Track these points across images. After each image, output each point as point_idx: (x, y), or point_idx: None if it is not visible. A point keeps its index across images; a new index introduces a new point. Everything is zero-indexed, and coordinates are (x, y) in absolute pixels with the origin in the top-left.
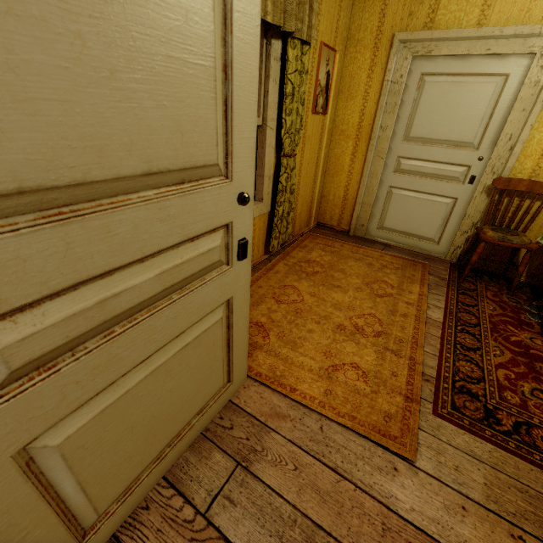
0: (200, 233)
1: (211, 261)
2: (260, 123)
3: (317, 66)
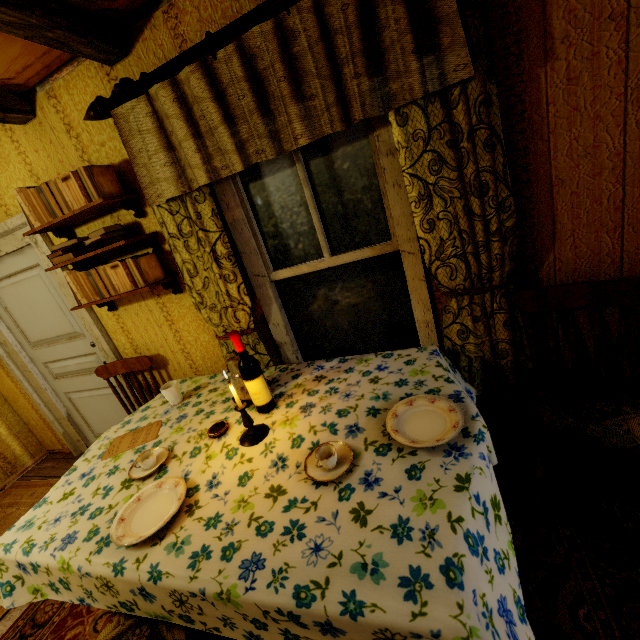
0: None
1: None
2: None
3: None
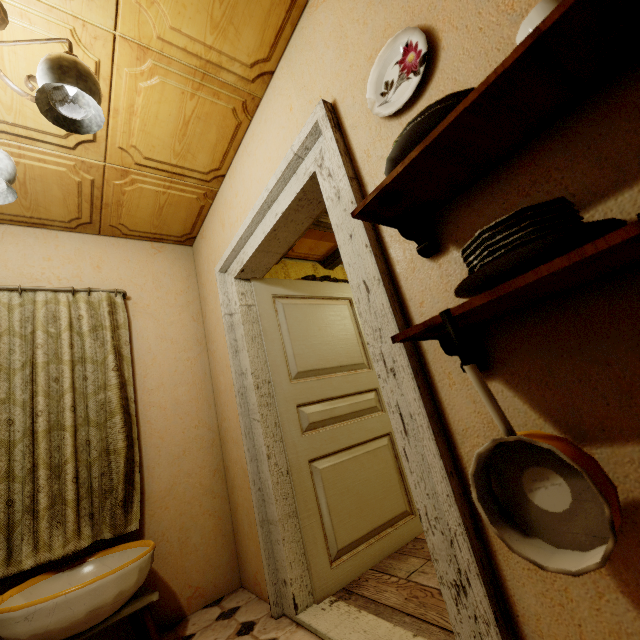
0: (363, 390)
1: (372, 405)
2: None
3: None
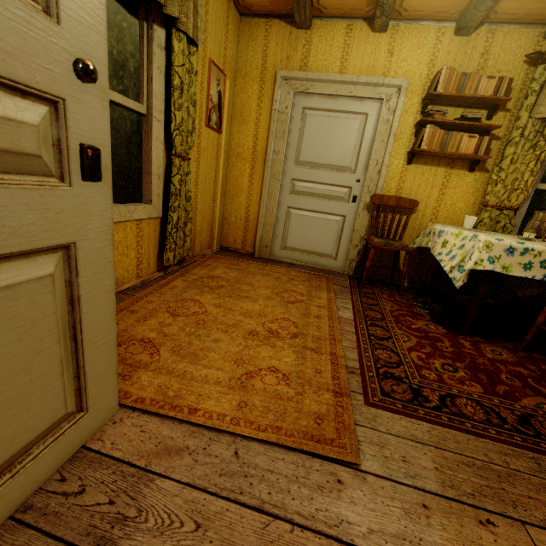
0: None
1: (16, 146)
2: (143, 111)
3: (208, 80)
